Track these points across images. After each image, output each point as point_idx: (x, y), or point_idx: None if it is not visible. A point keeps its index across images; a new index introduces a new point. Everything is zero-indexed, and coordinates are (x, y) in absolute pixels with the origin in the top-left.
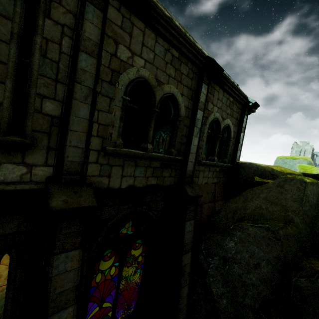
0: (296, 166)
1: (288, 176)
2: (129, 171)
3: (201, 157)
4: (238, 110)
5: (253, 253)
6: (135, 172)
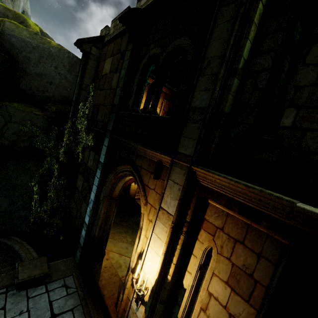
0: None
1: None
2: None
3: None
4: None
5: None
6: None
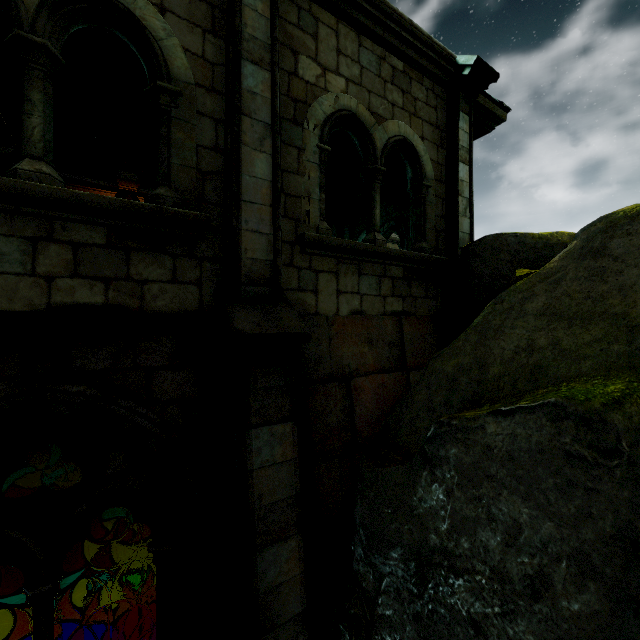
0: None
1: (619, 210)
2: None
3: (310, 228)
4: (434, 100)
5: (514, 528)
6: None
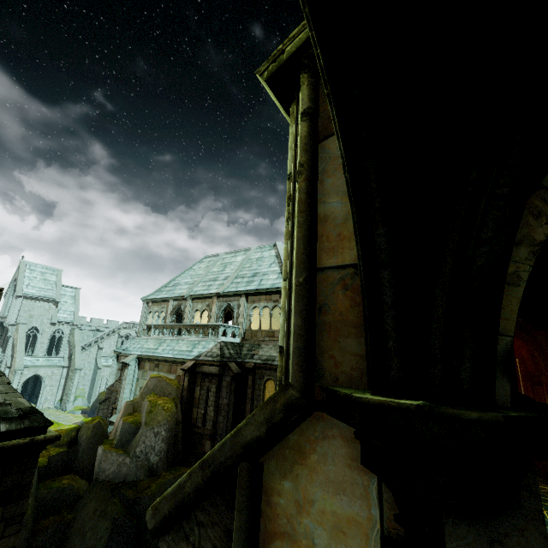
0: None
1: None
2: None
3: None
4: None
5: None
6: None
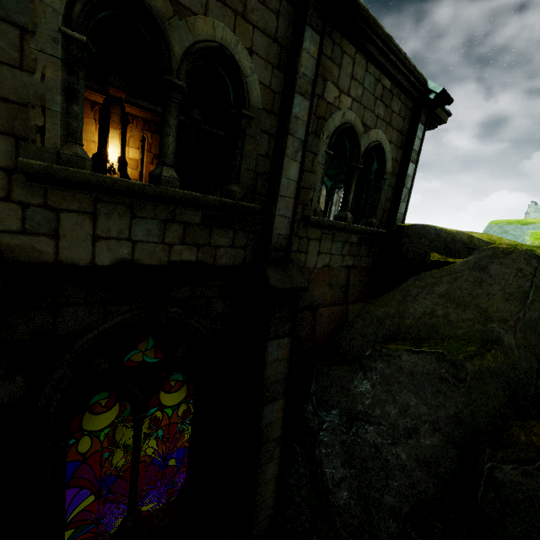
0: (525, 234)
1: (501, 246)
2: (115, 228)
3: (311, 210)
4: (404, 111)
5: (406, 407)
6: (134, 231)
